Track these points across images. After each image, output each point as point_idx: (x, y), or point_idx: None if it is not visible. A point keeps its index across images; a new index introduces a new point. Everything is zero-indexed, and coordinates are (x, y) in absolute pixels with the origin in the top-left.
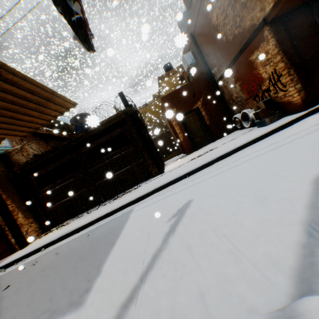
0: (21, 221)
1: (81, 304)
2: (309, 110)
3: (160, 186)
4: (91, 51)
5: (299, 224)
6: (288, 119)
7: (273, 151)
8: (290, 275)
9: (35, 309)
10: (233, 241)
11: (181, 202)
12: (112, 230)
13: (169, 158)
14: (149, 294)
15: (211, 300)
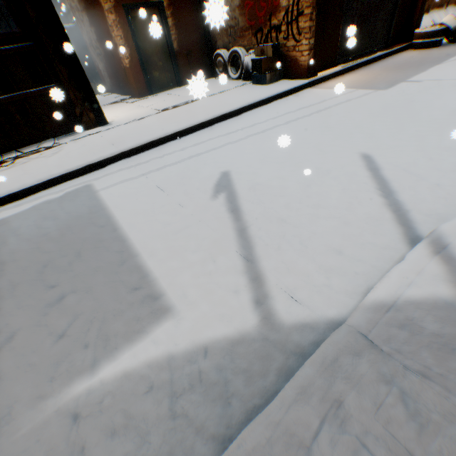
0: None
1: (168, 311)
2: (310, 81)
3: (132, 148)
4: None
5: (374, 191)
6: (293, 85)
7: (297, 123)
8: (394, 223)
9: (27, 363)
10: (332, 209)
11: (208, 174)
12: (80, 221)
13: None
14: (279, 268)
15: (351, 252)
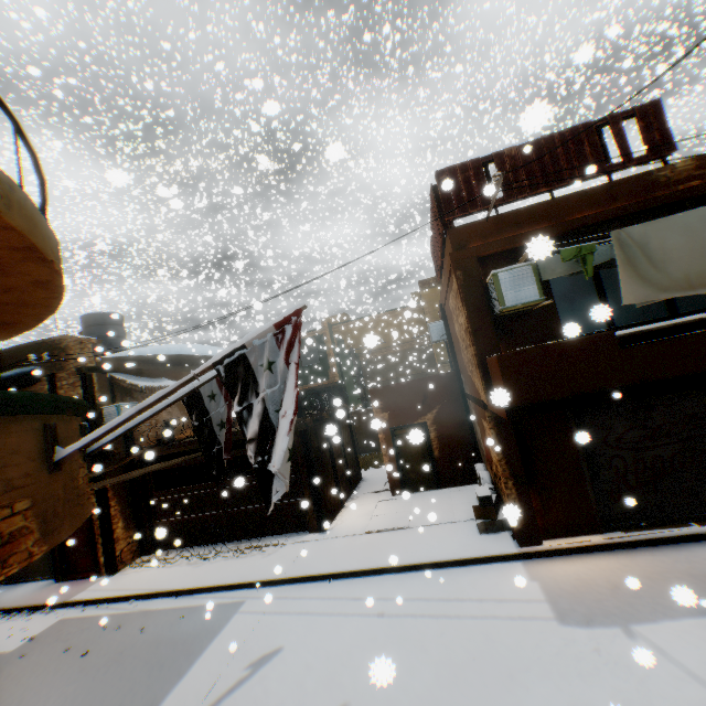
0: (119, 533)
1: None
2: (522, 551)
3: (291, 576)
4: (223, 472)
5: None
6: (491, 550)
7: (400, 620)
8: None
9: None
10: None
11: (276, 640)
12: (204, 633)
13: (381, 464)
14: None
15: None
